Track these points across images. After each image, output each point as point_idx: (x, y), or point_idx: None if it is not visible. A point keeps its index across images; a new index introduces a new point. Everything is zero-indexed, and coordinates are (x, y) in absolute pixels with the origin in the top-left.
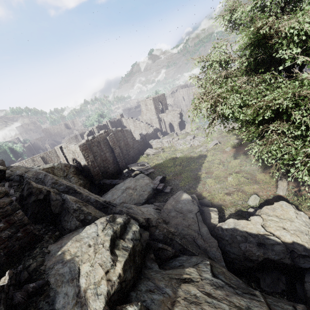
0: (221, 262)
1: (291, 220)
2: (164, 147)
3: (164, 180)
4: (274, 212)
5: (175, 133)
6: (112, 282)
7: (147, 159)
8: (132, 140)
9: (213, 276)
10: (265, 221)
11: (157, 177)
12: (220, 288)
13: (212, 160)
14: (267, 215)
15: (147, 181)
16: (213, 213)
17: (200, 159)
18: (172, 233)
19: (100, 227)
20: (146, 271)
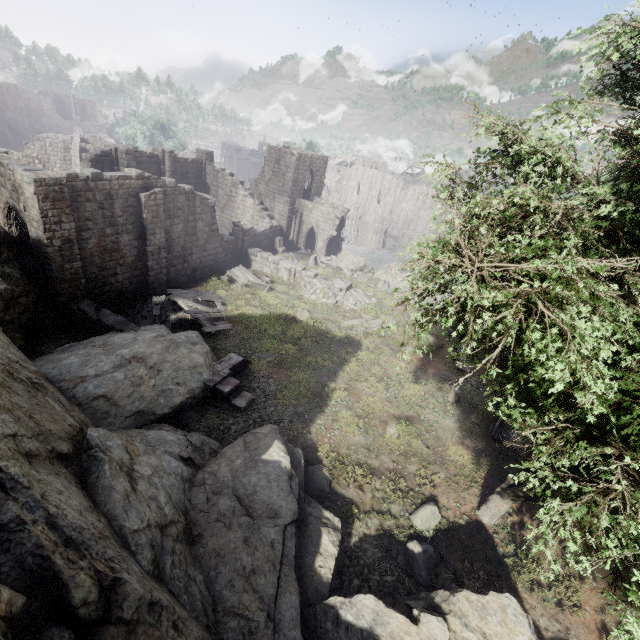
0: None
1: None
2: (277, 280)
3: (244, 368)
4: (482, 622)
5: (314, 257)
6: None
7: (228, 291)
8: (209, 230)
9: None
10: (453, 639)
11: (229, 354)
12: None
13: (370, 362)
14: (462, 624)
15: (198, 360)
16: (328, 537)
17: (345, 348)
18: None
19: None
20: None
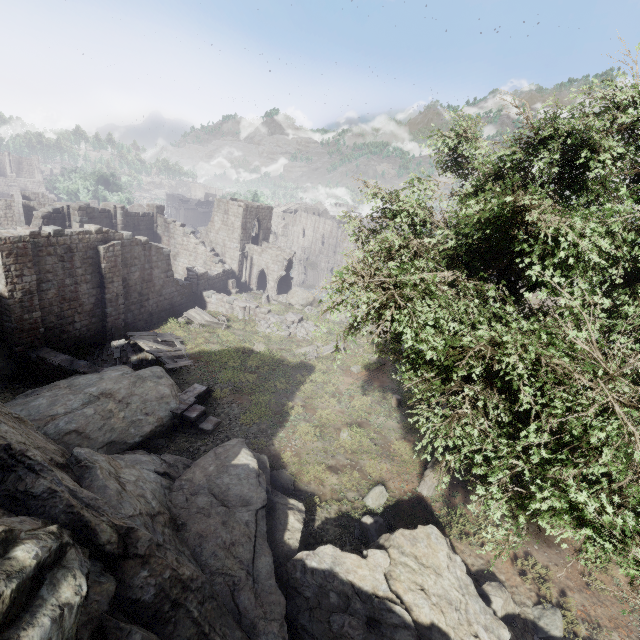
0: None
1: (438, 572)
2: (232, 318)
3: (208, 397)
4: (413, 548)
5: (266, 296)
6: None
7: (186, 332)
8: (164, 276)
9: None
10: (393, 564)
11: (193, 385)
12: None
13: (323, 381)
14: (399, 552)
15: (165, 391)
16: (294, 517)
17: (300, 372)
18: (184, 584)
19: None
20: None
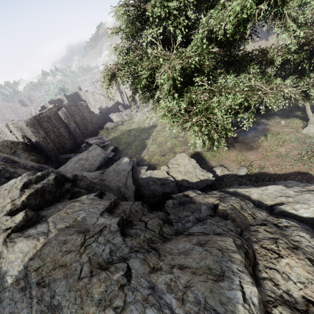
0: (132, 199)
1: (185, 165)
2: (124, 121)
3: (117, 150)
4: (176, 162)
5: (136, 106)
6: (16, 205)
7: (107, 133)
8: (89, 115)
9: (94, 196)
10: (169, 168)
11: (109, 147)
12: (92, 200)
13: (161, 129)
14: (171, 164)
15: (99, 152)
16: (143, 170)
17: (151, 129)
18: (94, 183)
19: (19, 179)
20: (56, 203)
